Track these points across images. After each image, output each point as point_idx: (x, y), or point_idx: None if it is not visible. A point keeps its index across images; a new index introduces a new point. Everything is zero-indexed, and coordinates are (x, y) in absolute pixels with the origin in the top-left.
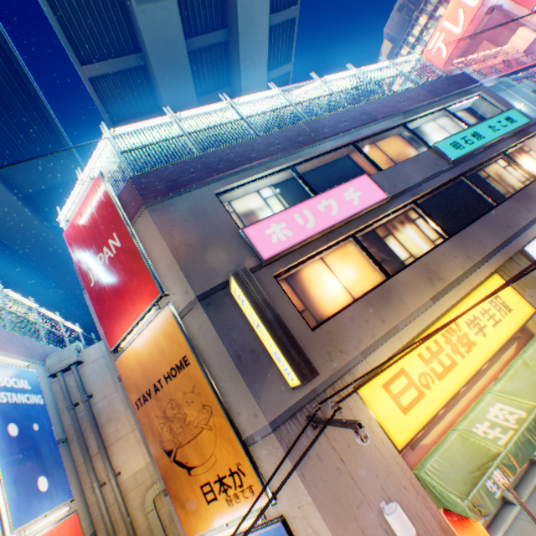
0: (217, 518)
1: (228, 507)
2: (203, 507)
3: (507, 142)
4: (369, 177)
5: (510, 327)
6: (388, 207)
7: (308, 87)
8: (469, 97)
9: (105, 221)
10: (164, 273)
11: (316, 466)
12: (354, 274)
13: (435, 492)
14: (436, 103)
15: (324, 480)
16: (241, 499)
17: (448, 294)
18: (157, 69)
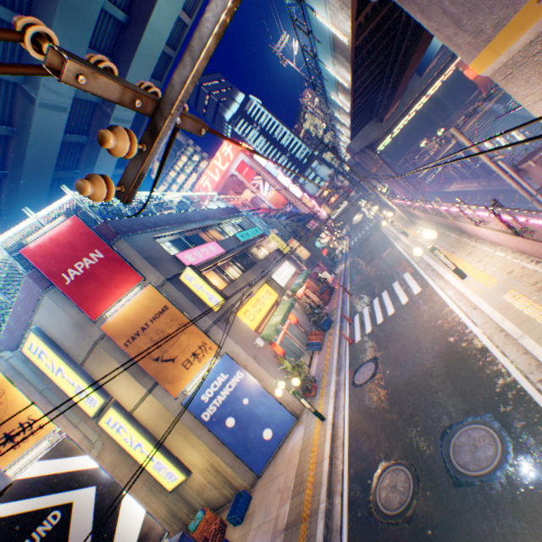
0: (194, 373)
1: (200, 364)
2: (184, 374)
3: (258, 239)
4: (216, 242)
5: (274, 299)
6: (226, 255)
7: (174, 196)
8: (241, 218)
9: (85, 243)
10: (141, 270)
11: (233, 334)
12: (219, 281)
13: (266, 337)
14: (230, 217)
15: (236, 337)
16: (206, 356)
17: (254, 287)
18: (33, 145)
